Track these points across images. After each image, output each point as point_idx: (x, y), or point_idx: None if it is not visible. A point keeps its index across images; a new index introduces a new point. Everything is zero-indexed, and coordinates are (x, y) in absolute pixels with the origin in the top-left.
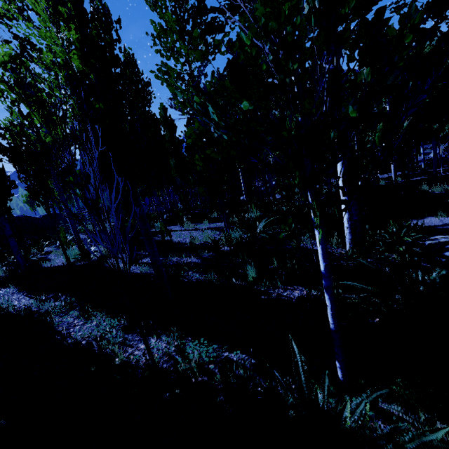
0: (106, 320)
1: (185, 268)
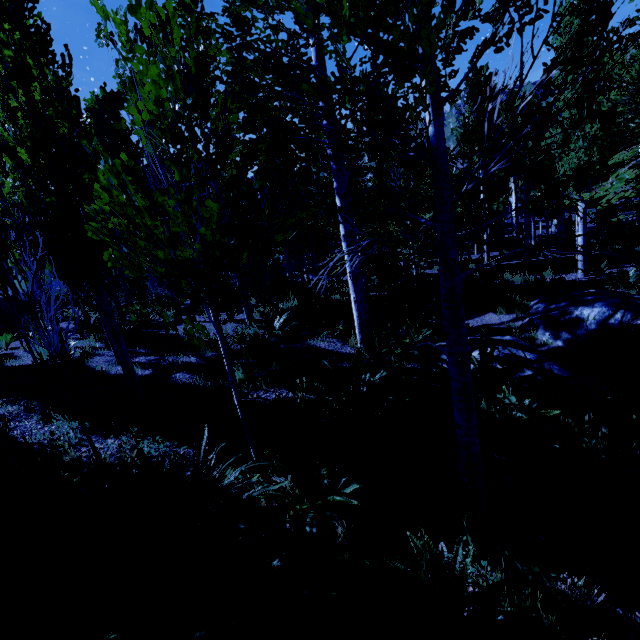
0: (66, 423)
1: (177, 369)
